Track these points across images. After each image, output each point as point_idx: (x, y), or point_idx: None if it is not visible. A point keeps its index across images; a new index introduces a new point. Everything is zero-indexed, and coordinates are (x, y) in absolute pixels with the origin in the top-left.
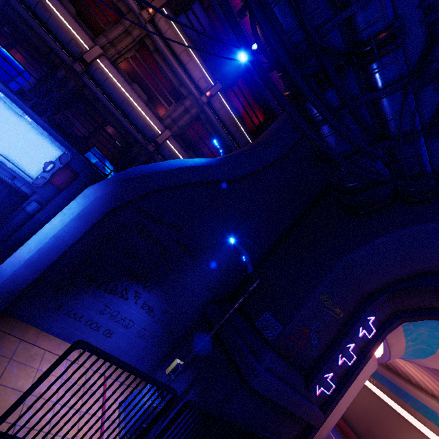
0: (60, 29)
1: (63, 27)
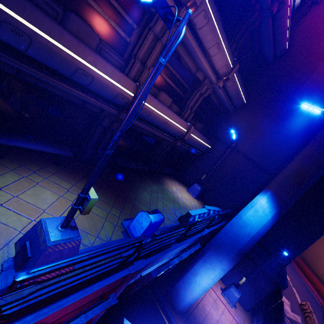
0: (104, 89)
1: (107, 86)
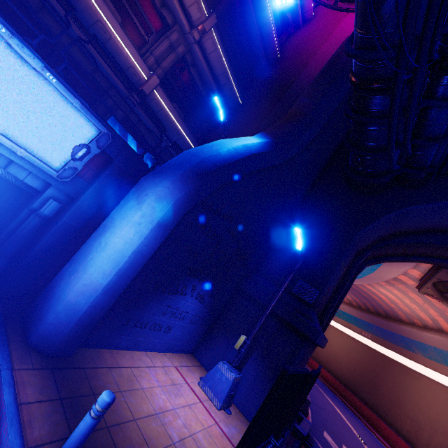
0: None
1: None
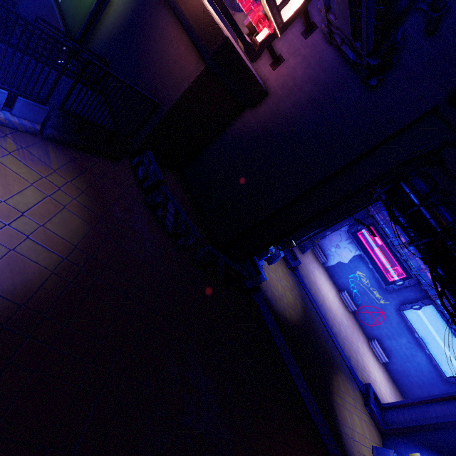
0: None
1: None
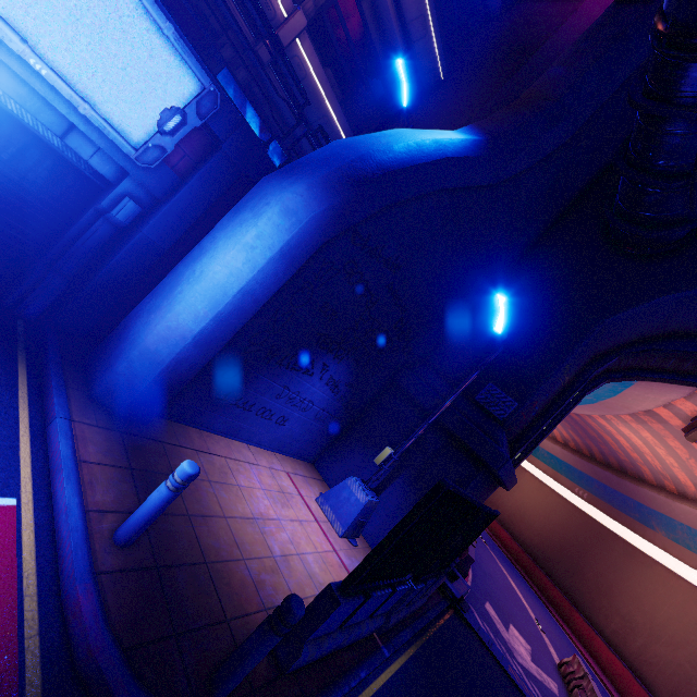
0: None
1: None
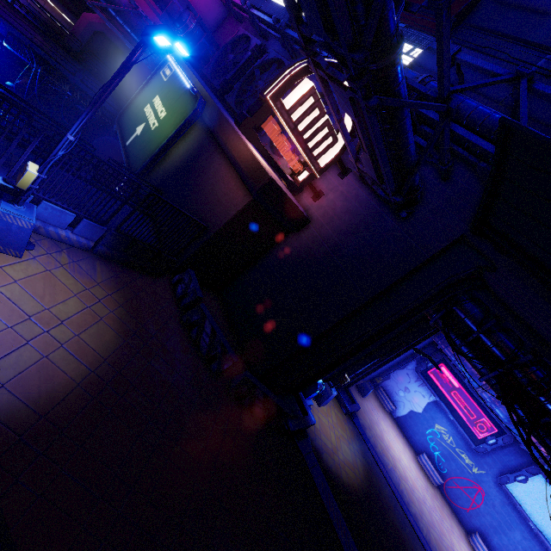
0: None
1: None
